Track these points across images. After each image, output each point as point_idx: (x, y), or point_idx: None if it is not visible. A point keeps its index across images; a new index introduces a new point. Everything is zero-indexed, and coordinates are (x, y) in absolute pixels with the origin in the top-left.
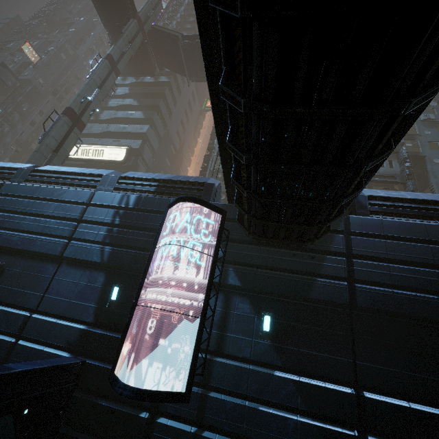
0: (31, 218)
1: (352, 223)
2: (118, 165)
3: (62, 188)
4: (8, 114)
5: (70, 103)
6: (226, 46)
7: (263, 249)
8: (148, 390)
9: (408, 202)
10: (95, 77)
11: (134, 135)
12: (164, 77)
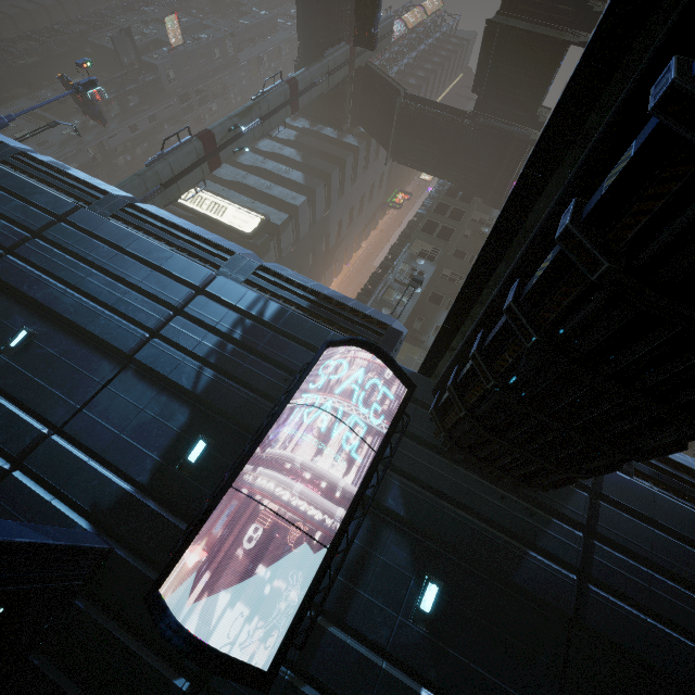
0: (104, 277)
1: (607, 480)
2: (239, 238)
3: (167, 249)
4: (104, 102)
5: (214, 125)
6: (622, 176)
7: (455, 468)
8: (215, 650)
9: None
10: (263, 103)
11: (279, 203)
12: (353, 138)
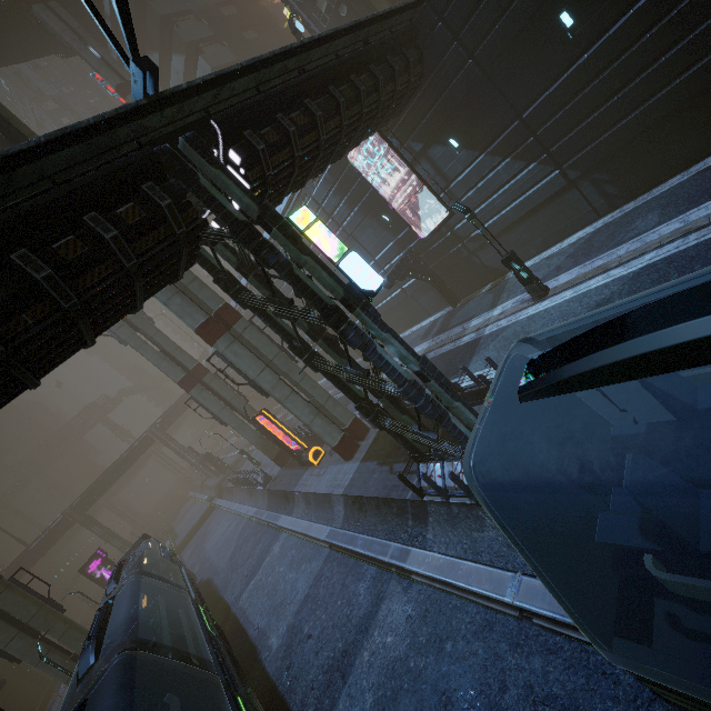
0: None
1: (435, 3)
2: None
3: None
4: None
5: None
6: None
7: (410, 109)
8: (434, 230)
9: None
10: None
11: None
12: None
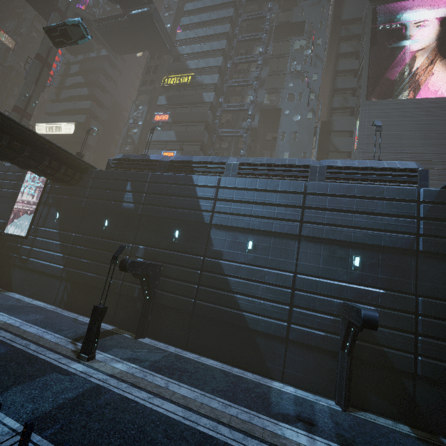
0: None
1: (96, 173)
2: (72, 137)
3: None
4: (6, 99)
5: (16, 102)
6: None
7: (63, 187)
8: (10, 233)
9: (129, 161)
10: (30, 77)
11: (83, 110)
12: (104, 51)
